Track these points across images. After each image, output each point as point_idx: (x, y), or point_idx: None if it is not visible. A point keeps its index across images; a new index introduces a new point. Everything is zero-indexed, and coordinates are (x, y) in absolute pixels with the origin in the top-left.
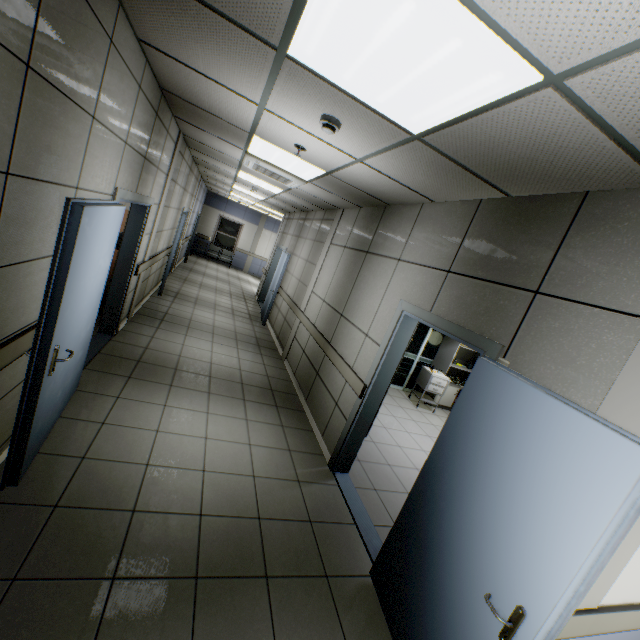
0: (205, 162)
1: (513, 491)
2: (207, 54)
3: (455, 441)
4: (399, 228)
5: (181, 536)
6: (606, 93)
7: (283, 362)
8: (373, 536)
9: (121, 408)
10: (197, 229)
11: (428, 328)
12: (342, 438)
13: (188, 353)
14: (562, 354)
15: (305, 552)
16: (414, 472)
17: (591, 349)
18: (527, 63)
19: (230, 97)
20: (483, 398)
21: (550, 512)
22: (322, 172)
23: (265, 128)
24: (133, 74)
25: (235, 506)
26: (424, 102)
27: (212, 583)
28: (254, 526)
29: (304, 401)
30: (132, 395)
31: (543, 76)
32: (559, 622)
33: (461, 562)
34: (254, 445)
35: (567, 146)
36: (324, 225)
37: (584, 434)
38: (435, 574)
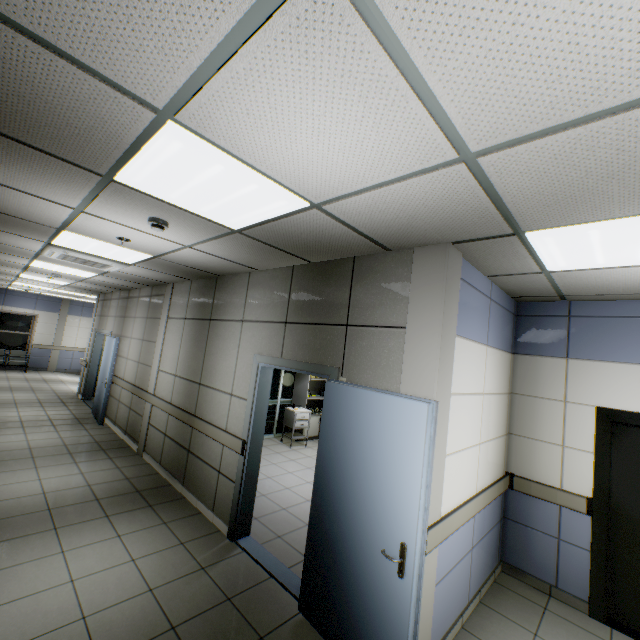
0: None
1: (375, 466)
2: (13, 171)
3: (330, 451)
4: (235, 294)
5: None
6: (344, 212)
7: (141, 456)
8: (291, 577)
9: None
10: None
11: (280, 372)
12: (235, 502)
13: (4, 494)
14: (373, 362)
15: (234, 630)
16: (307, 504)
17: (386, 353)
18: (299, 197)
19: (37, 202)
20: (338, 410)
21: (397, 467)
22: (149, 256)
23: (81, 225)
24: None
25: (140, 632)
26: (239, 212)
27: None
28: (171, 639)
29: (181, 487)
30: None
31: (310, 203)
32: (423, 536)
33: (361, 541)
34: (139, 558)
35: (335, 235)
36: (155, 301)
37: (398, 407)
38: (348, 565)
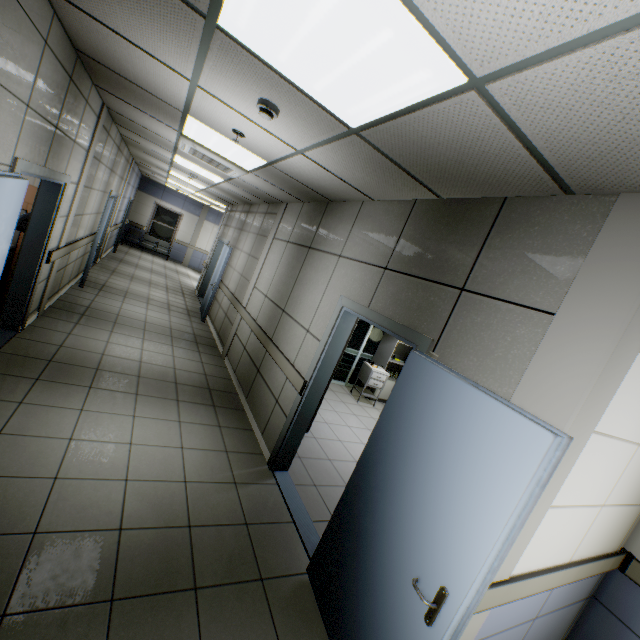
0: (136, 142)
1: (439, 478)
2: (127, 13)
3: (389, 433)
4: (341, 225)
5: (95, 556)
6: (521, 101)
7: (223, 360)
8: (311, 532)
9: (24, 415)
10: (129, 216)
11: (369, 325)
12: (282, 436)
13: (113, 351)
14: (483, 347)
15: (240, 557)
16: (354, 465)
17: (507, 342)
18: (453, 63)
19: (158, 68)
20: (414, 390)
21: (470, 495)
22: (263, 162)
23: (200, 108)
24: (35, 25)
25: (162, 516)
26: (360, 94)
27: (131, 604)
28: (183, 535)
29: (244, 399)
30: (40, 399)
31: (467, 78)
32: (476, 597)
33: (392, 550)
34: (187, 448)
35: (489, 151)
36: (268, 219)
37: (500, 420)
38: (368, 564)
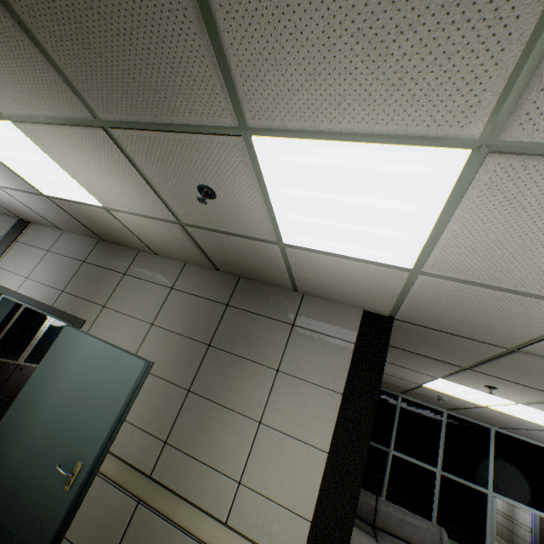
0: None
1: None
2: None
3: None
4: None
5: None
6: None
7: None
8: None
9: None
10: None
11: None
12: None
13: None
14: None
15: None
16: None
17: None
18: None
19: None
20: None
21: None
22: None
23: None
24: None
25: None
26: None
27: None
28: None
29: None
30: None
31: None
32: None
33: None
34: None
35: None
36: None
37: None
38: None
